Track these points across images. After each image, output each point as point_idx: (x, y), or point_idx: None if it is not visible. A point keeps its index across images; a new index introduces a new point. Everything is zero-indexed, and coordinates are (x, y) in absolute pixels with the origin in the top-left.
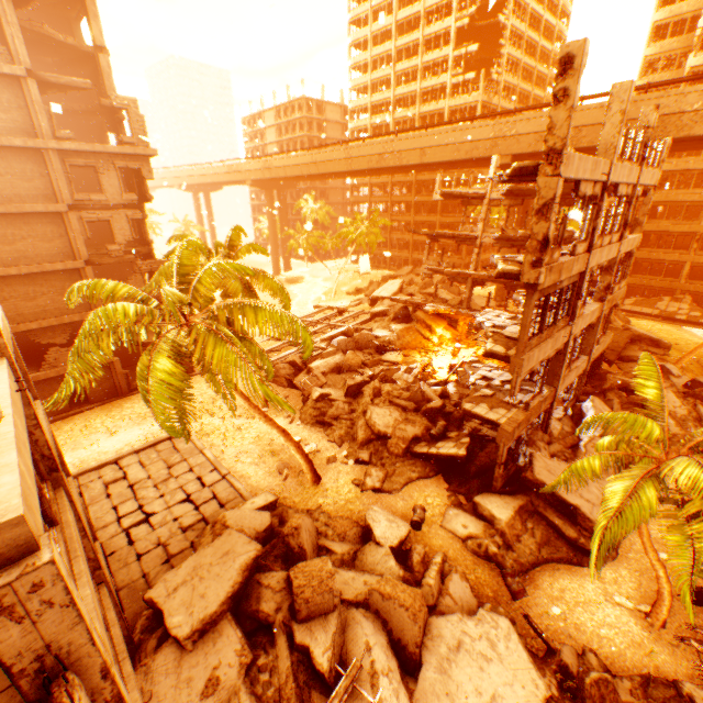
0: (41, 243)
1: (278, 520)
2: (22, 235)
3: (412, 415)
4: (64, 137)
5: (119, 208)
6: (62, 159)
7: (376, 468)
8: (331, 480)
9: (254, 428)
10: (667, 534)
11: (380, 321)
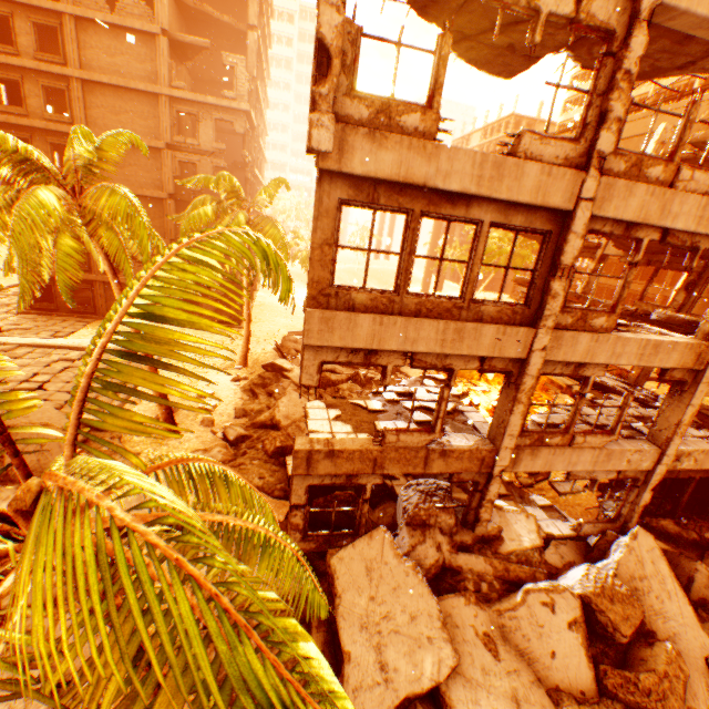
0: (142, 172)
1: (82, 438)
2: (131, 163)
3: None
4: (177, 87)
5: (208, 155)
6: (172, 106)
7: (223, 449)
8: (181, 439)
9: (205, 374)
10: None
11: None
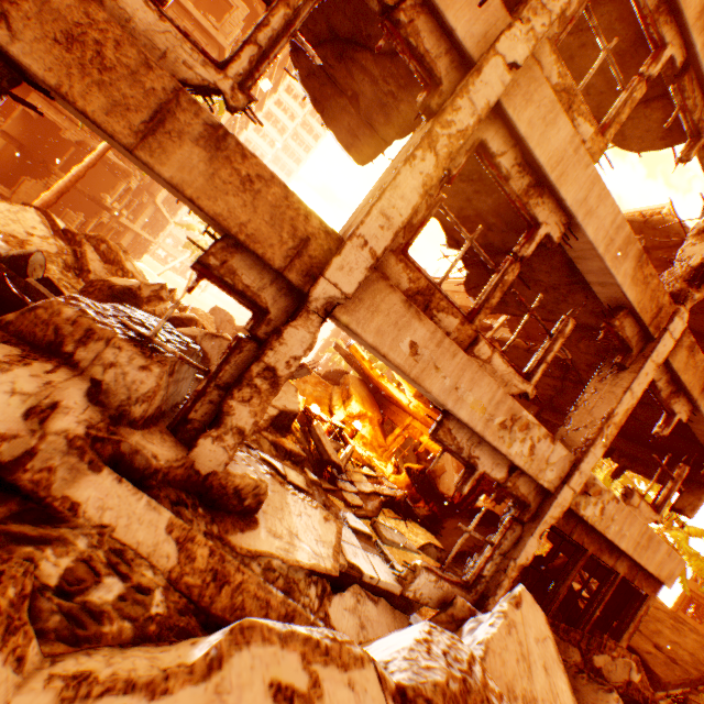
0: None
1: None
2: None
3: (66, 274)
4: None
5: None
6: None
7: None
8: None
9: None
10: None
11: None
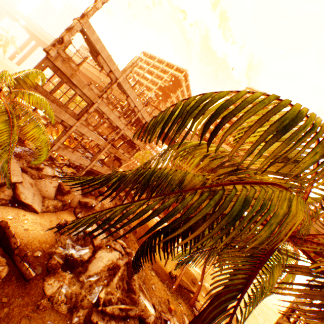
0: None
1: None
2: None
3: None
4: None
5: None
6: None
7: None
8: None
9: None
10: (28, 215)
11: (43, 119)
